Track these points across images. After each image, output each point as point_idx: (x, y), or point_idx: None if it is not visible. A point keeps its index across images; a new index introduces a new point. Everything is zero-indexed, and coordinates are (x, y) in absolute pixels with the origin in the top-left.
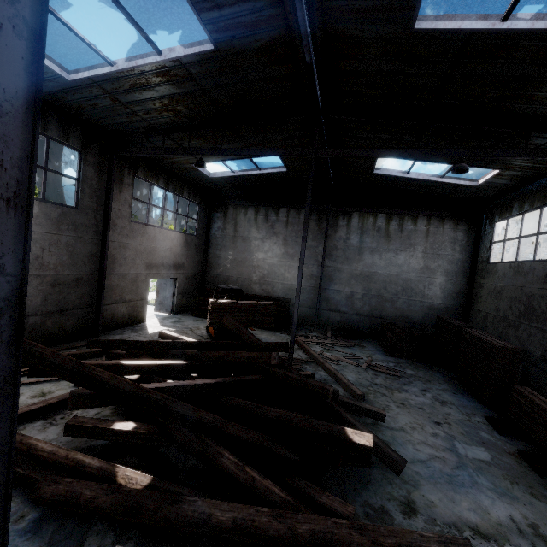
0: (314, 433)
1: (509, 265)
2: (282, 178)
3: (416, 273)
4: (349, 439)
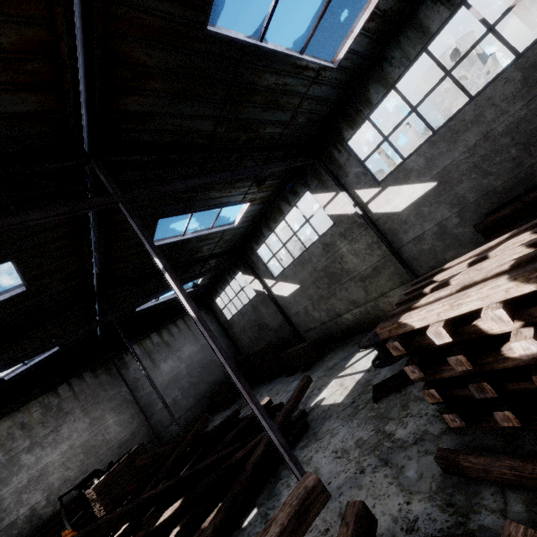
0: (252, 419)
1: (237, 314)
2: (51, 359)
3: (201, 353)
4: (263, 405)
